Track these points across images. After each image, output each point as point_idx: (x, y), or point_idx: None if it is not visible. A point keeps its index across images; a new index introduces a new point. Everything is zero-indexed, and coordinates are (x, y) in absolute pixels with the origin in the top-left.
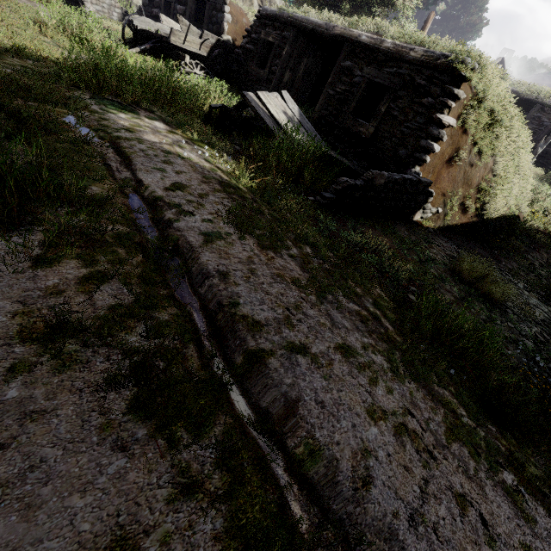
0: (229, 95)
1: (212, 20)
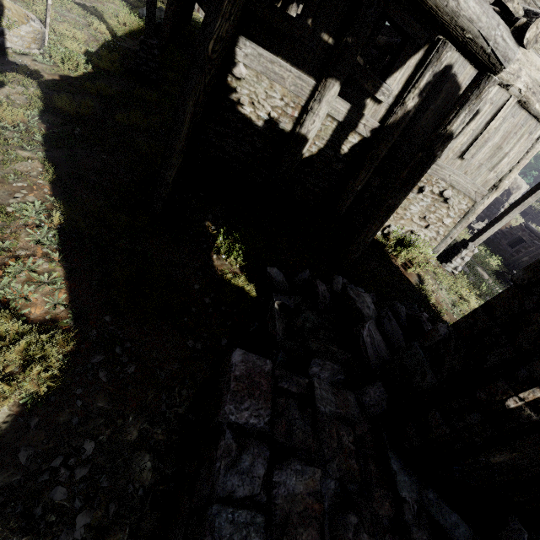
0: (499, 264)
1: (488, 209)
